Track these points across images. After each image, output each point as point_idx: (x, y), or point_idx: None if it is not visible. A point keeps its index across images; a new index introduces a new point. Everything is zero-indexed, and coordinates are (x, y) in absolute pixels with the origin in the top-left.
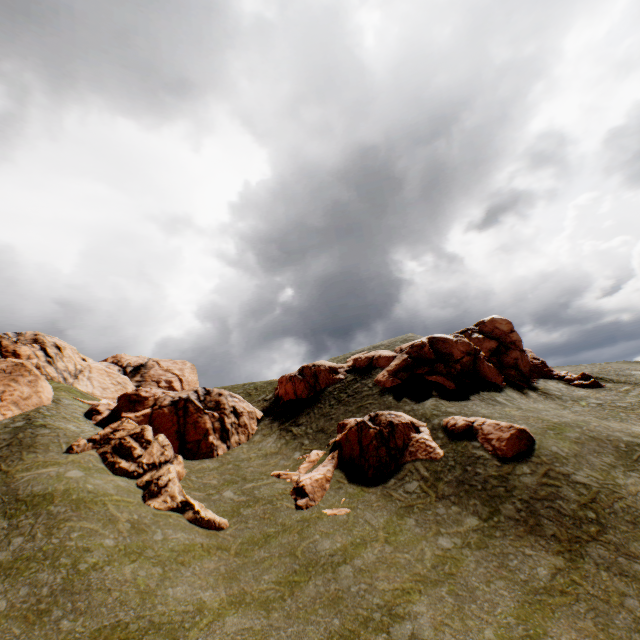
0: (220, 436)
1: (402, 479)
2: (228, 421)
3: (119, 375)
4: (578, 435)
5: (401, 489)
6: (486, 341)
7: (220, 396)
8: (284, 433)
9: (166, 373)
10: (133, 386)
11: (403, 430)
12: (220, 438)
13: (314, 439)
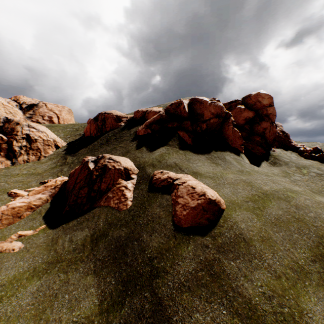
0: (6, 155)
1: (81, 223)
2: (16, 144)
3: (12, 108)
4: (281, 213)
5: (70, 235)
6: (246, 111)
7: (17, 125)
8: (61, 159)
9: (49, 112)
10: (21, 116)
11: (112, 175)
12: (5, 156)
13: (72, 167)
